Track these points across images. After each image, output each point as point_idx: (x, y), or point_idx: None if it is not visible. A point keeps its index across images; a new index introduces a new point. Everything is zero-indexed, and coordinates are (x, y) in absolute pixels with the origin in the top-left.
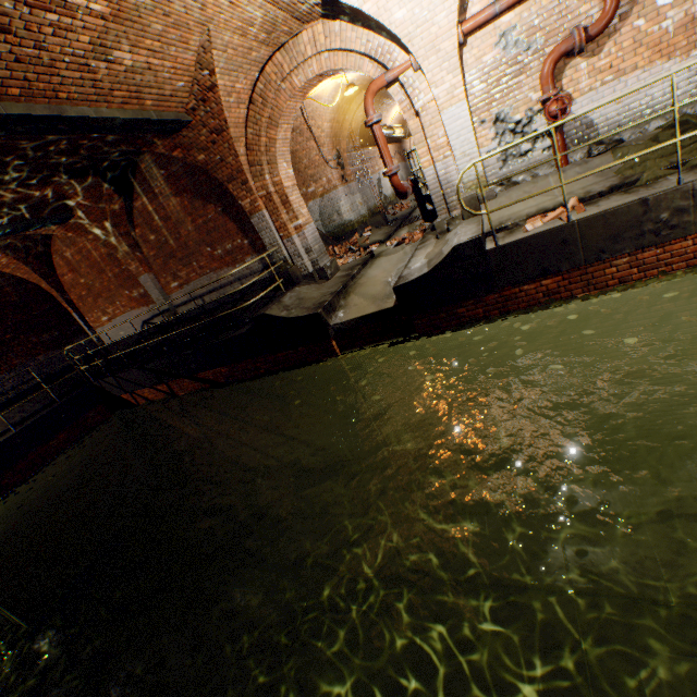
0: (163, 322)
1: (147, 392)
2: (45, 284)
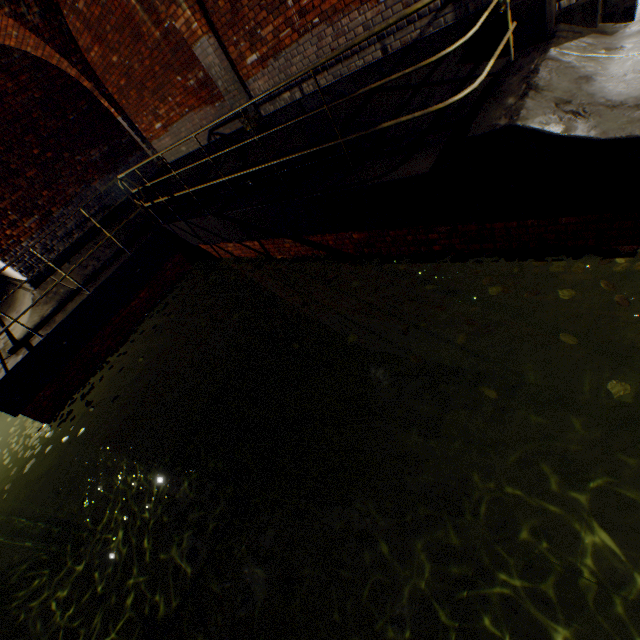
0: (237, 134)
1: (230, 247)
2: (69, 68)
